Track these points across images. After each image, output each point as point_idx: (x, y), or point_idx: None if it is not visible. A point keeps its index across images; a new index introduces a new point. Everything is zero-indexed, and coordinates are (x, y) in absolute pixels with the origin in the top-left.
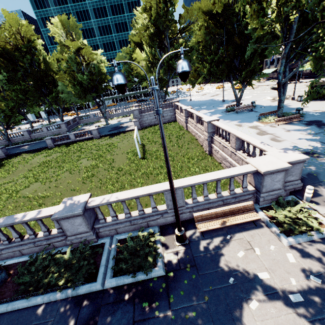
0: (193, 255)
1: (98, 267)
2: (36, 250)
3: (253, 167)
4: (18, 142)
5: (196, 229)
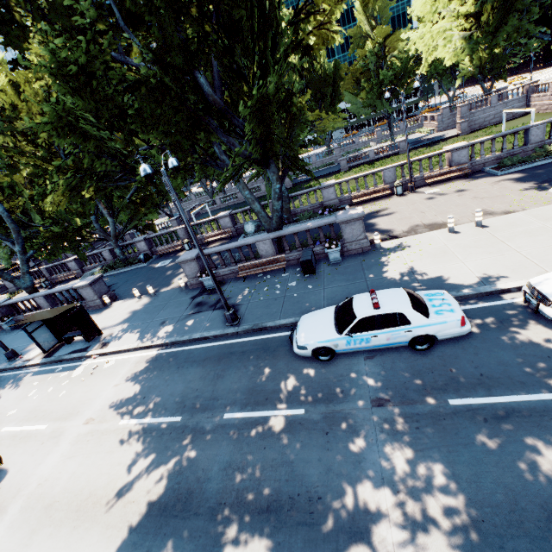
0: None
1: None
2: None
3: None
4: None
5: None
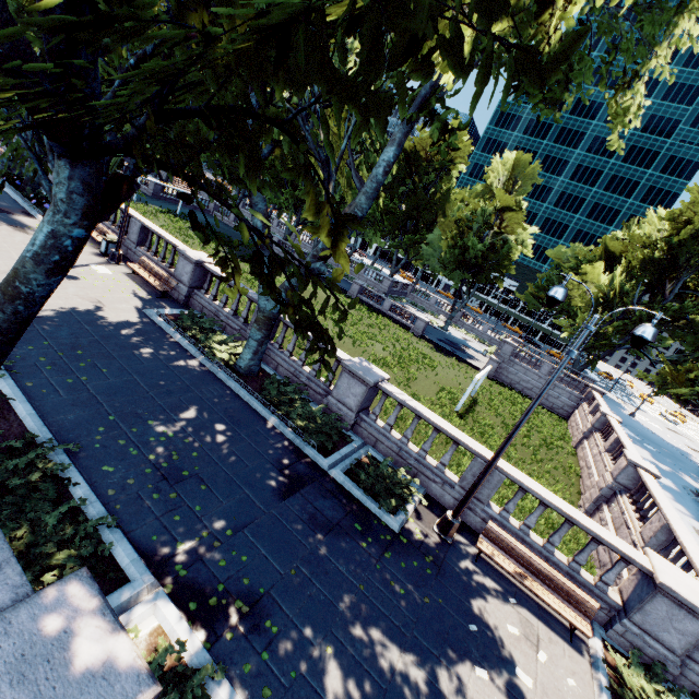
0: (445, 558)
1: (334, 451)
2: (289, 379)
3: (649, 565)
4: None
5: (473, 546)
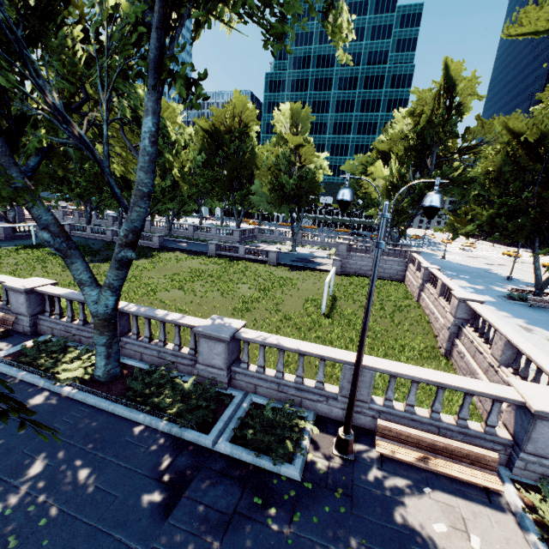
0: (353, 481)
1: (216, 420)
2: (157, 363)
3: (518, 395)
4: (177, 236)
5: (374, 448)
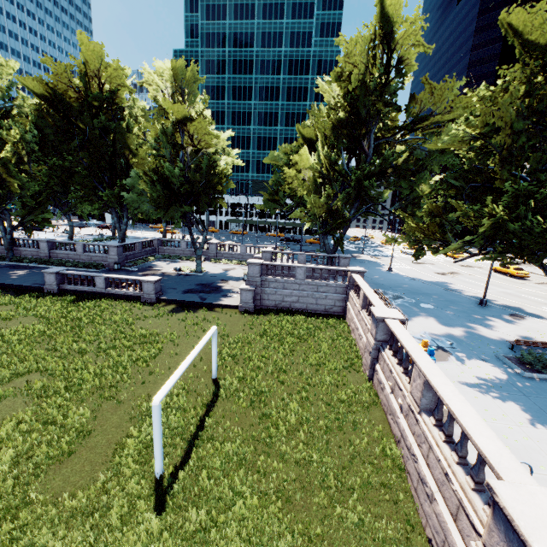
0: None
1: None
2: None
3: None
4: (24, 258)
5: None
